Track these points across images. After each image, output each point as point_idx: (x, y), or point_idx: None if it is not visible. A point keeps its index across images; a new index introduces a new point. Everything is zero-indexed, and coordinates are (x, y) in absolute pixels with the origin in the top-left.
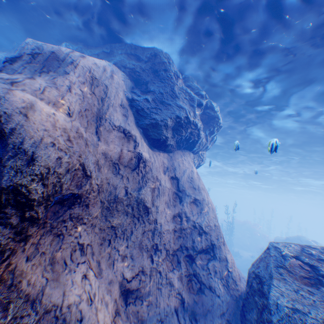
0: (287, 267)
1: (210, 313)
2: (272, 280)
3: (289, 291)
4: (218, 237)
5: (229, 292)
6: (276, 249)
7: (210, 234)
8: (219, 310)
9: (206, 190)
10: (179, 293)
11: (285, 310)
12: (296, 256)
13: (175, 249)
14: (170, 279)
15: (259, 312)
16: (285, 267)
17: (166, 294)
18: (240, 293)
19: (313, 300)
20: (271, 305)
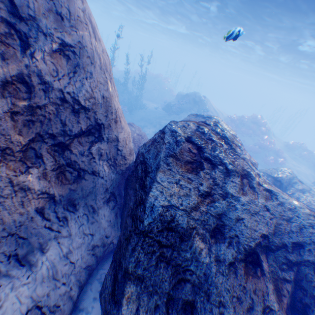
0: (177, 155)
1: (93, 193)
2: (157, 174)
3: (171, 184)
4: (108, 114)
5: (116, 171)
6: (173, 134)
7: (95, 111)
8: (103, 188)
9: (94, 28)
10: (45, 193)
11: (160, 210)
12: (190, 139)
13: (26, 143)
14: (24, 184)
15: (136, 204)
16: (175, 156)
17: (17, 204)
18: (129, 166)
19: (190, 189)
20: (147, 209)
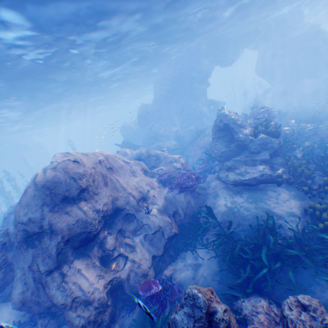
0: None
1: None
2: None
3: None
4: None
5: None
6: None
7: None
8: None
9: None
10: None
11: None
12: None
13: None
14: None
15: None
16: None
17: None
18: None
19: None
20: None
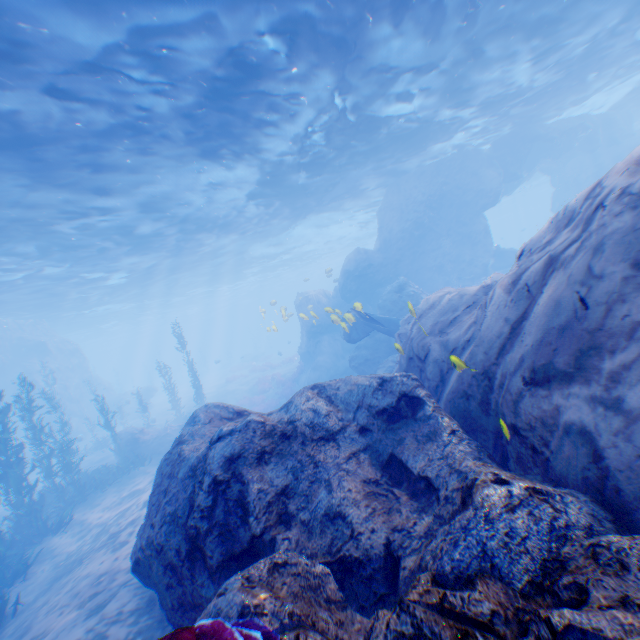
0: None
1: None
2: None
3: None
4: None
5: None
6: None
7: None
8: None
9: None
10: None
11: None
12: None
13: None
14: None
15: None
16: None
17: None
18: None
19: None
20: None
